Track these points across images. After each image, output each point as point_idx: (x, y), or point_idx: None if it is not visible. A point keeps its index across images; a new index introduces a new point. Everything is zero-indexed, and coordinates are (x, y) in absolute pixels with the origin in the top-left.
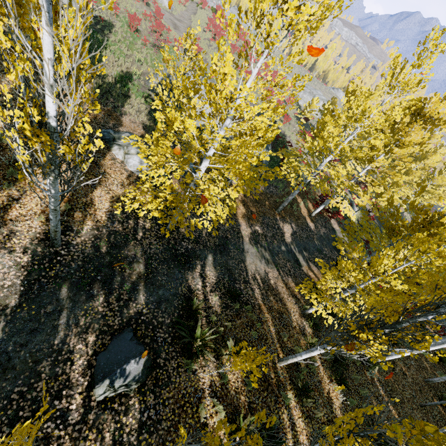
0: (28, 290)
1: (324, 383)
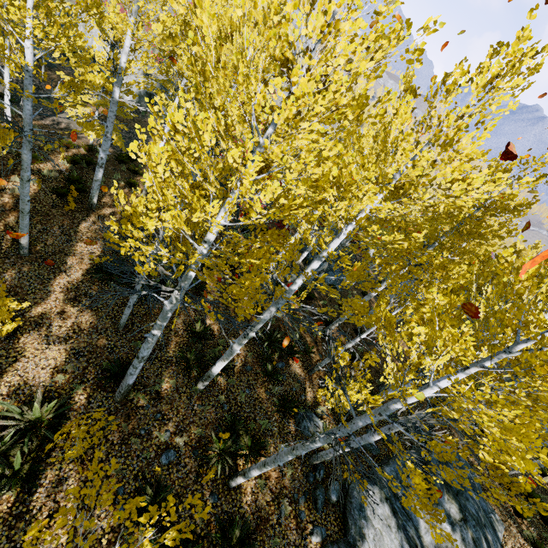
0: None
1: (53, 157)
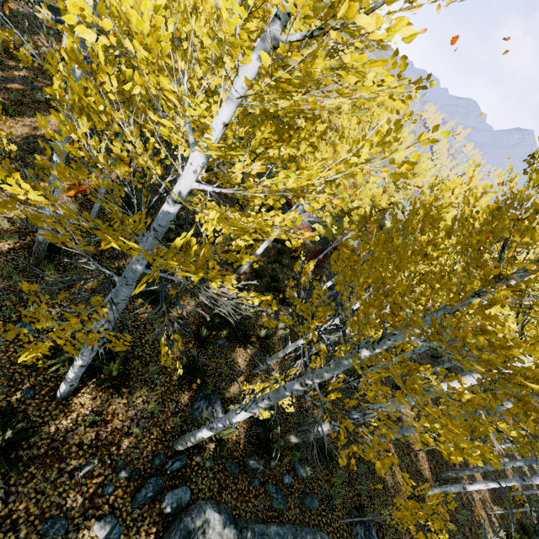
0: (54, 6)
1: None
